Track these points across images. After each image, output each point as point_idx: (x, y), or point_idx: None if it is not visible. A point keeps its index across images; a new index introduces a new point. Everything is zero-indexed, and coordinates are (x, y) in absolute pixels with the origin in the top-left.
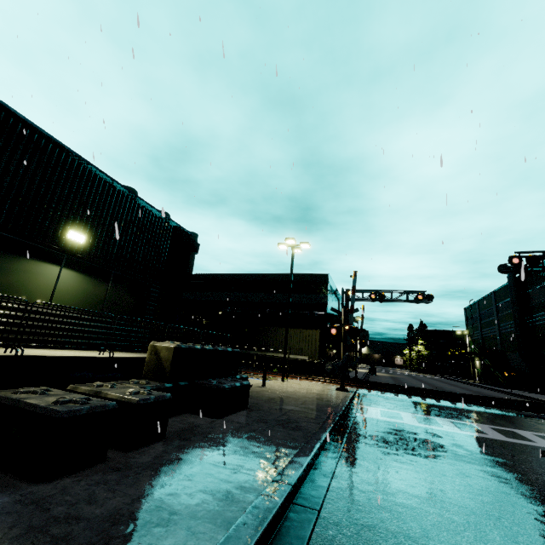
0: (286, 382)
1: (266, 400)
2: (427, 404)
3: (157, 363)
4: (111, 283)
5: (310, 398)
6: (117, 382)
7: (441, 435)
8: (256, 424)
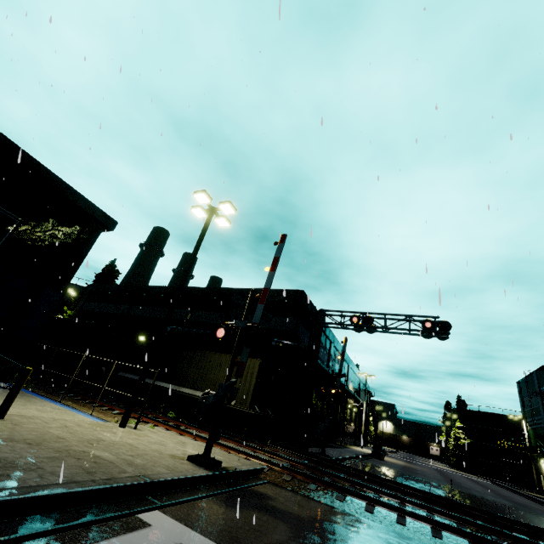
0: (121, 429)
1: None
2: (400, 540)
3: None
4: None
5: None
6: None
7: None
8: None
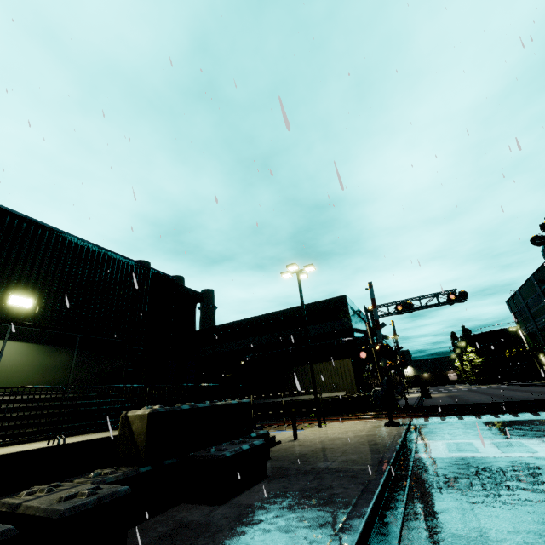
0: (324, 428)
1: (294, 459)
2: (503, 423)
3: (130, 439)
4: (78, 349)
5: (352, 444)
6: (69, 480)
7: (541, 466)
8: (273, 504)
